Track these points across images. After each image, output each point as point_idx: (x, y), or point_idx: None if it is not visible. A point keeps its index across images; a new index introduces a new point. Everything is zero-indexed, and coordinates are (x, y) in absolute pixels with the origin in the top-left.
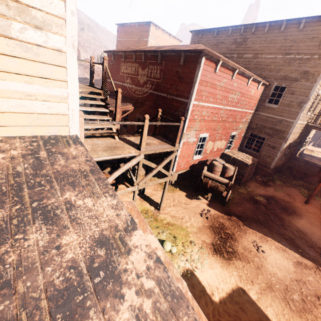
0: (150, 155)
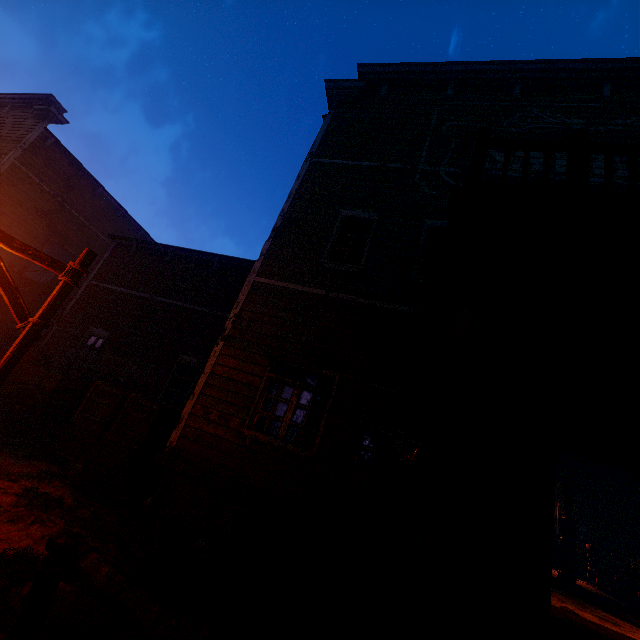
0: (12, 332)
